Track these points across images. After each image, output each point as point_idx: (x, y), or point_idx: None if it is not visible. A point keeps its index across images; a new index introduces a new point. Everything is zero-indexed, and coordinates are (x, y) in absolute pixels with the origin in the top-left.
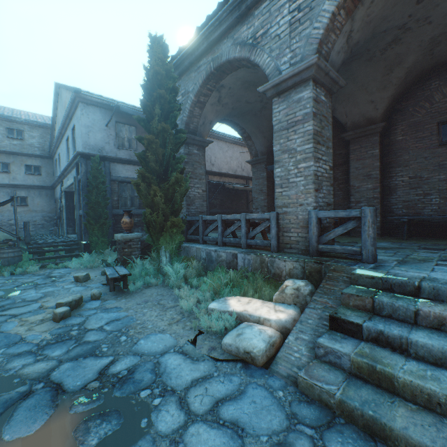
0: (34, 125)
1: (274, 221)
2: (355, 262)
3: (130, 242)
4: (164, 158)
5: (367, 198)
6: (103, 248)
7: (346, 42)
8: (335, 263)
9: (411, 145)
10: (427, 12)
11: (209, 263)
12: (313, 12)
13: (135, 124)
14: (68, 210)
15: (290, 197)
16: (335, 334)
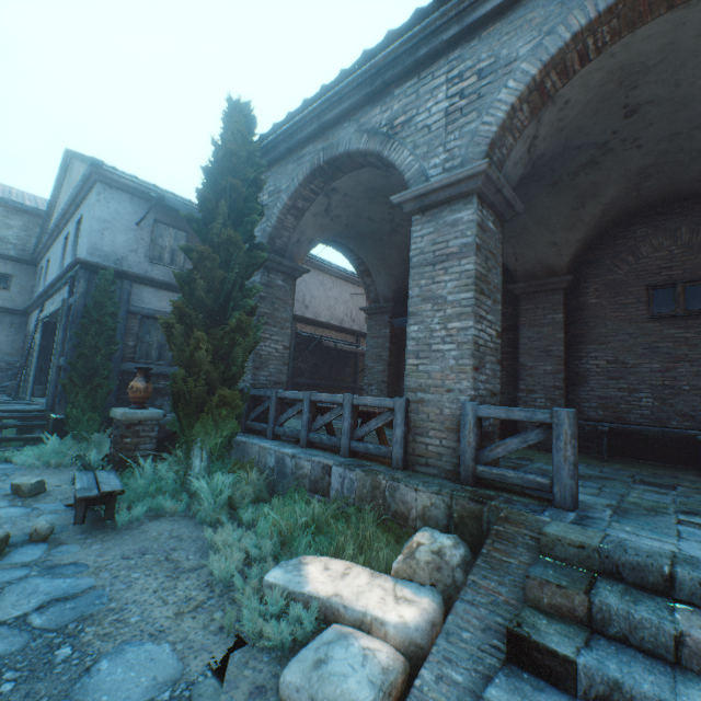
0: (16, 208)
1: (401, 413)
2: (542, 504)
3: (140, 425)
4: (224, 287)
5: (544, 386)
6: (89, 431)
7: (527, 151)
8: (508, 505)
9: (608, 313)
10: (637, 132)
11: (279, 478)
12: (482, 101)
13: (188, 229)
14: (44, 354)
15: (431, 375)
16: (520, 677)
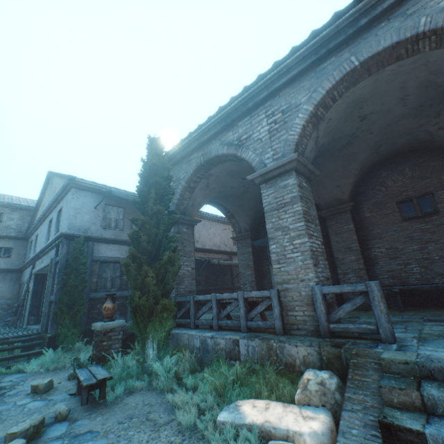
0: (16, 207)
1: (275, 298)
2: (374, 342)
3: (111, 331)
4: (156, 238)
5: (352, 269)
6: (72, 342)
7: (314, 144)
8: (355, 345)
9: (379, 220)
10: (368, 127)
11: (204, 353)
12: (287, 124)
13: (124, 206)
14: (35, 295)
15: (289, 272)
16: None
